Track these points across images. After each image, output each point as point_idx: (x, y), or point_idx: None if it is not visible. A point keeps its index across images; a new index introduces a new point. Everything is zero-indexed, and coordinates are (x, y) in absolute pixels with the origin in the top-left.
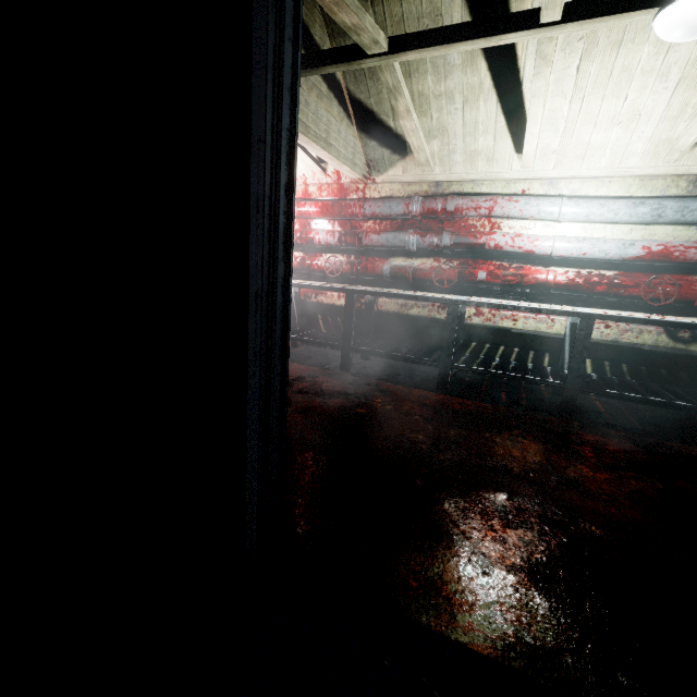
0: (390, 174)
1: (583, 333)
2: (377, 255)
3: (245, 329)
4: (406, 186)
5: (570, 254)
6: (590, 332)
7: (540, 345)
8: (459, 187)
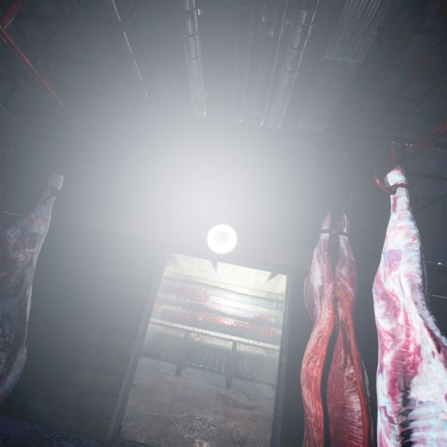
0: (169, 268)
1: (233, 348)
2: (156, 301)
3: (132, 345)
4: (174, 274)
5: (232, 313)
6: (236, 348)
7: (222, 353)
8: (195, 279)
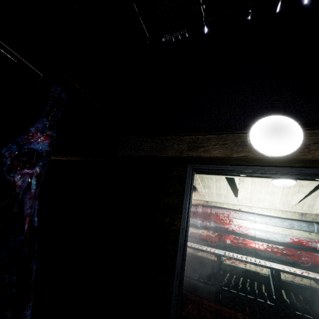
0: None
1: (277, 278)
2: None
3: (171, 284)
4: (195, 200)
5: (262, 237)
6: (280, 278)
7: (259, 279)
8: (215, 204)
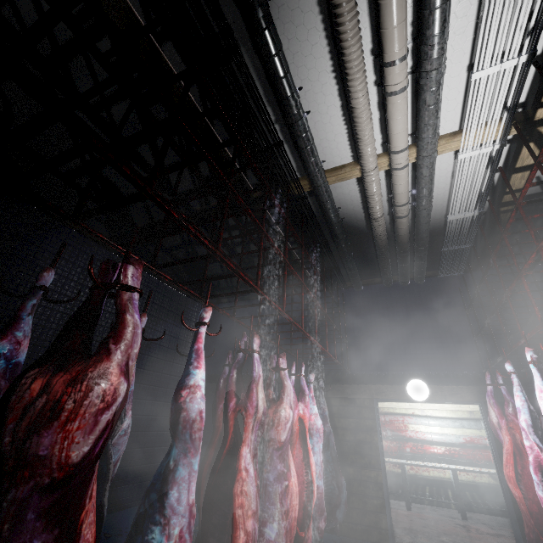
0: None
1: (455, 477)
2: None
3: (380, 476)
4: None
5: (439, 440)
6: (457, 477)
7: (444, 485)
8: (387, 410)
